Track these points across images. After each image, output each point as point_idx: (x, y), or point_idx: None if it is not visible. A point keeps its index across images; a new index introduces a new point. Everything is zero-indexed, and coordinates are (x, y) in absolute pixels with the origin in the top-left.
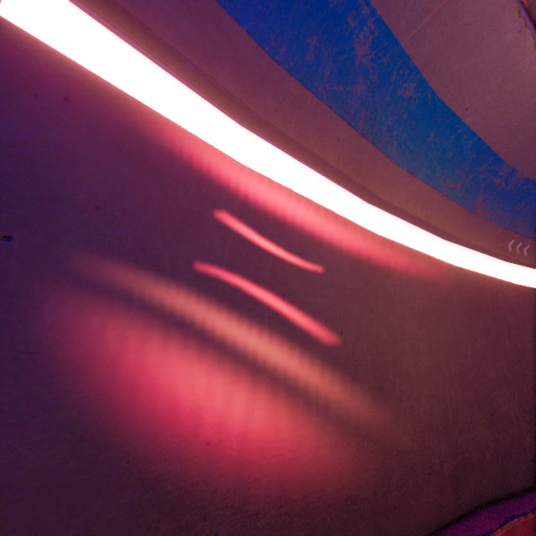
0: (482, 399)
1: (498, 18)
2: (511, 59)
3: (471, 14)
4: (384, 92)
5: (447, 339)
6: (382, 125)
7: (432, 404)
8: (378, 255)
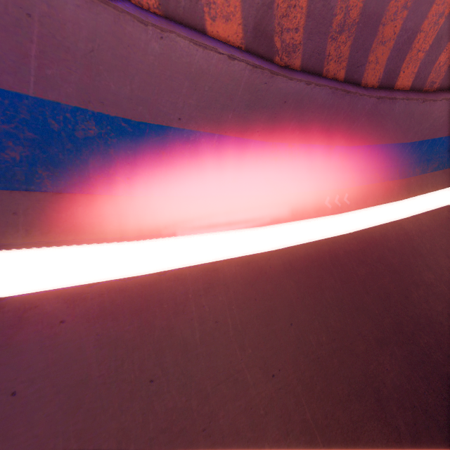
0: (358, 385)
1: (123, 34)
2: (179, 63)
3: (86, 41)
4: (59, 142)
5: (288, 340)
6: (84, 171)
7: (286, 448)
8: (153, 299)
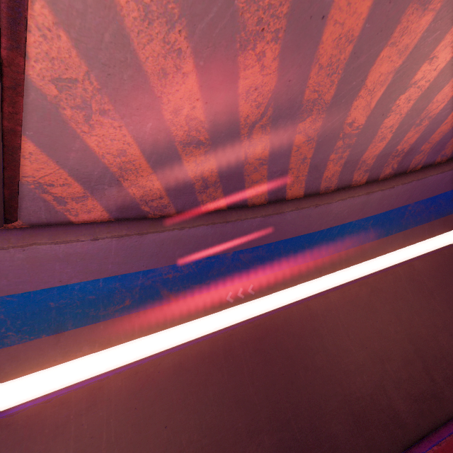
0: None
1: None
2: (46, 256)
3: None
4: None
5: (159, 443)
6: None
7: None
8: (36, 427)
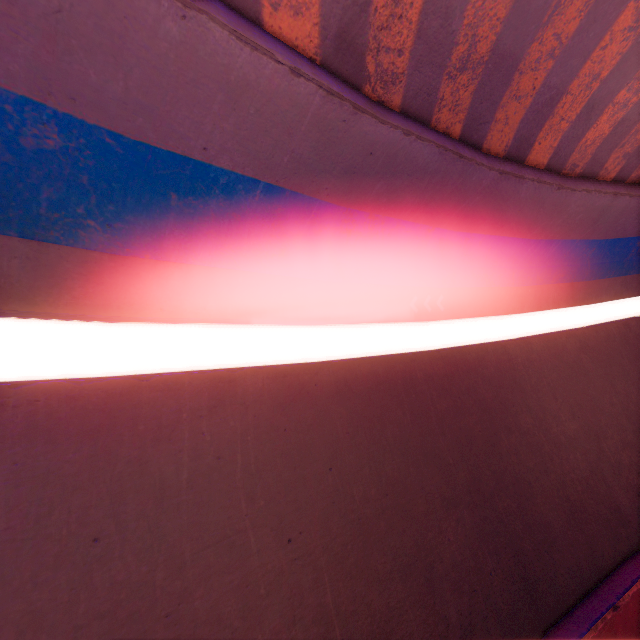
0: (407, 559)
1: None
2: (210, 62)
3: None
4: None
5: (322, 491)
6: (30, 202)
7: None
8: (123, 416)
